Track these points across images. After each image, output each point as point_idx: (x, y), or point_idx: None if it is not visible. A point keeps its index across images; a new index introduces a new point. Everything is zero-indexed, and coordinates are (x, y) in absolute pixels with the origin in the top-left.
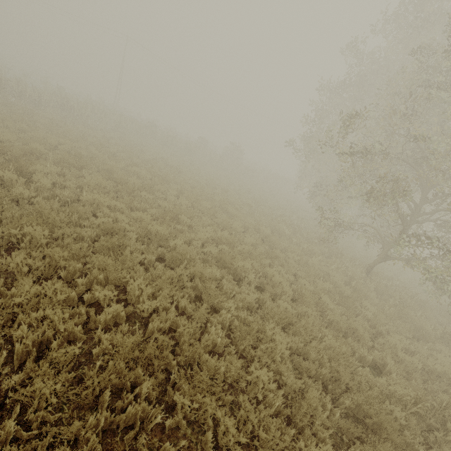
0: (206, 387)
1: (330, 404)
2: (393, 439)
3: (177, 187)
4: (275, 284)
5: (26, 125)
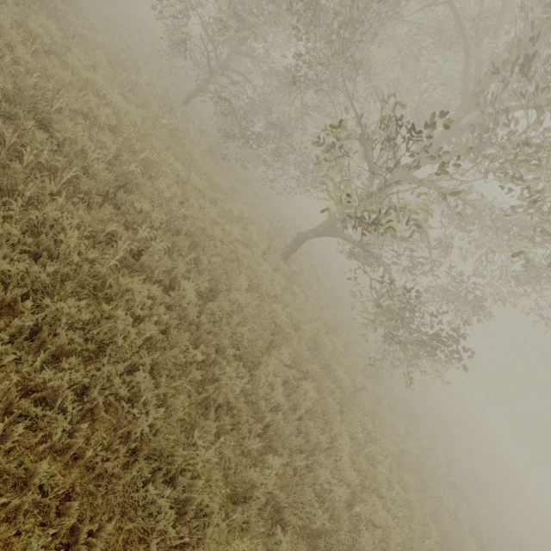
0: None
1: None
2: None
3: None
4: None
5: None
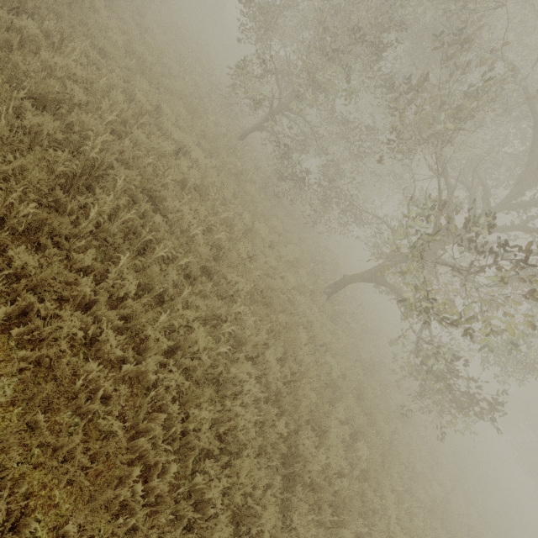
0: None
1: None
2: None
3: None
4: None
5: None
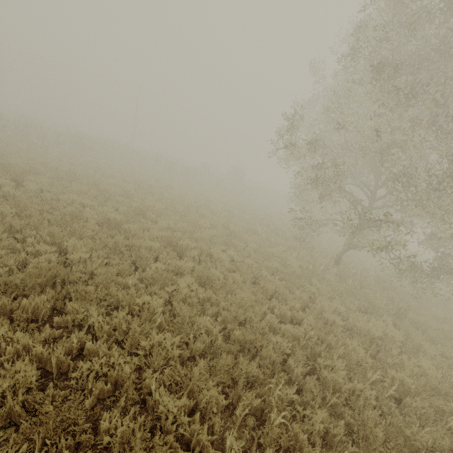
0: (107, 312)
1: (214, 330)
2: (262, 354)
3: (159, 196)
4: (216, 260)
5: (37, 155)
